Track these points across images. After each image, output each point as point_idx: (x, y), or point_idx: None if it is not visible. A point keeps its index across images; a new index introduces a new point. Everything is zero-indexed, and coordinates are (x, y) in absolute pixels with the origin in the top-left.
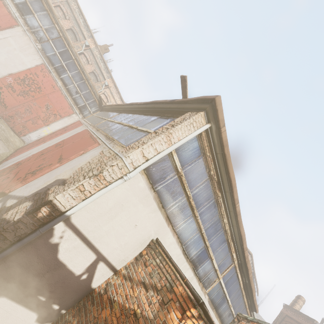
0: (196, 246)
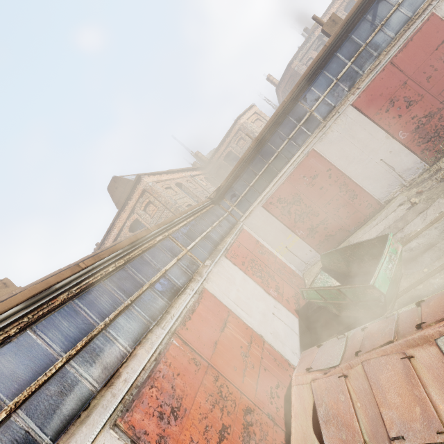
0: None
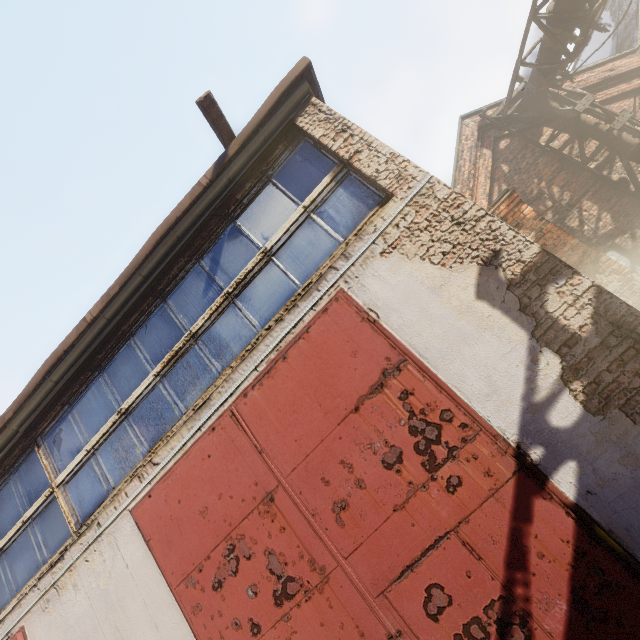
0: None
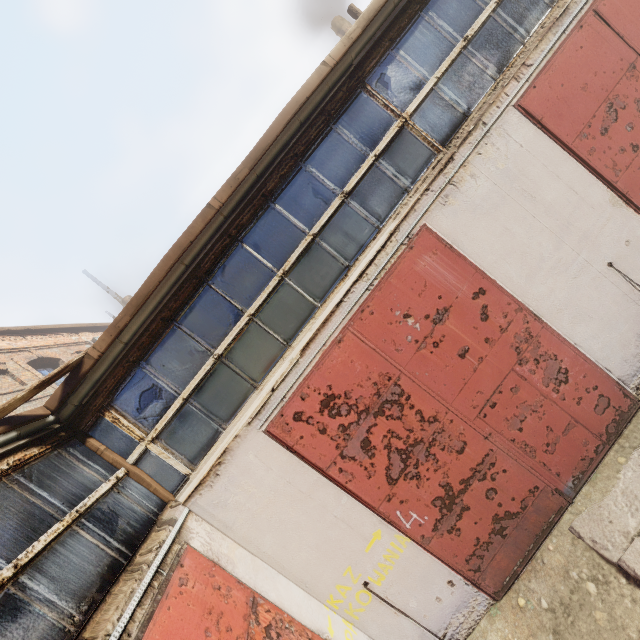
0: None
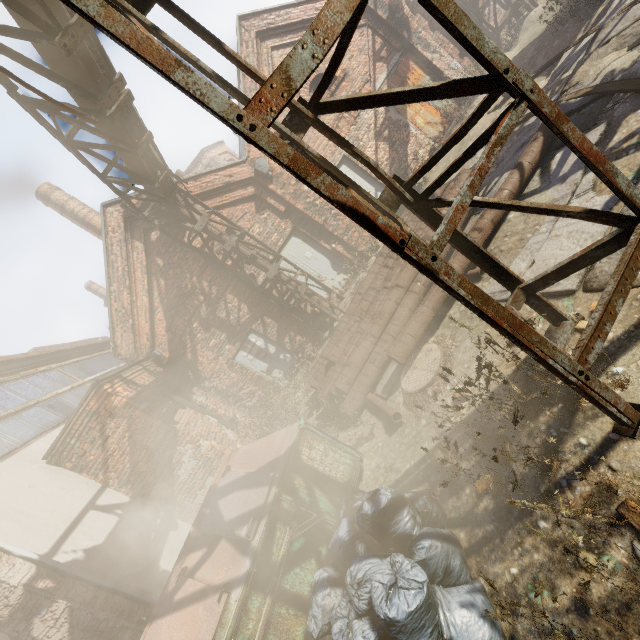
0: (42, 415)
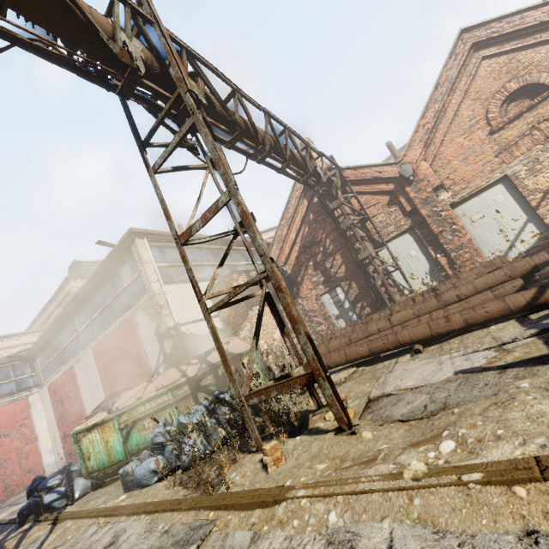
0: (223, 271)
